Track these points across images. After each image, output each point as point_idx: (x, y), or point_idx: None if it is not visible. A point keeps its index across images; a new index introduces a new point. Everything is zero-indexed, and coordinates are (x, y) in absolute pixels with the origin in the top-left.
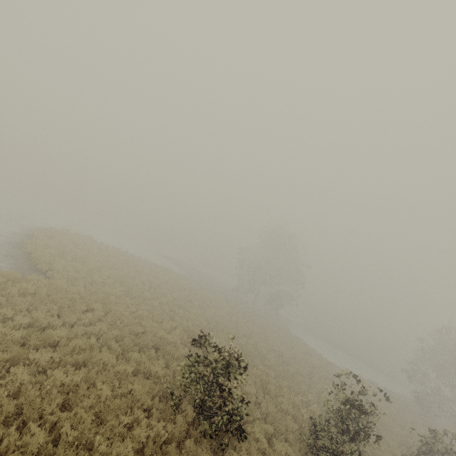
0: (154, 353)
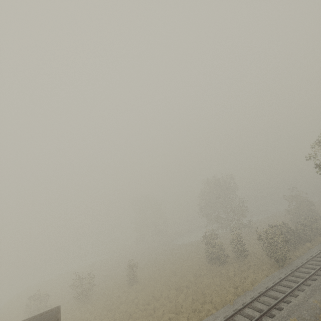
0: None
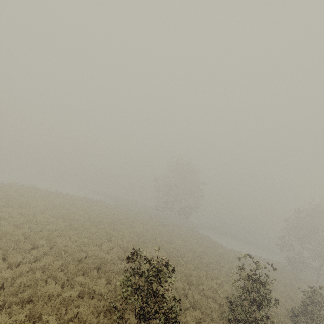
0: (97, 272)
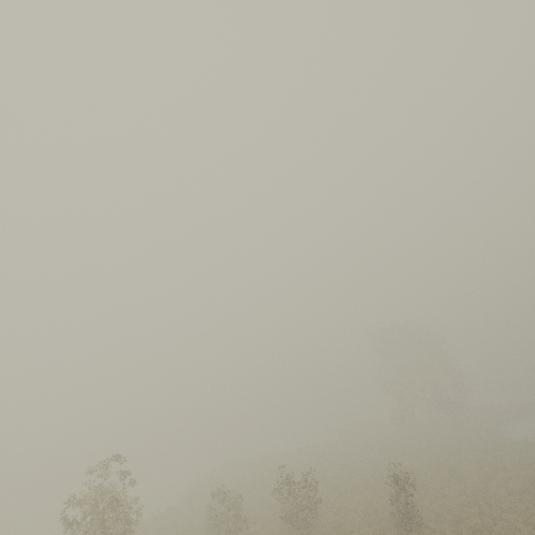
0: None
